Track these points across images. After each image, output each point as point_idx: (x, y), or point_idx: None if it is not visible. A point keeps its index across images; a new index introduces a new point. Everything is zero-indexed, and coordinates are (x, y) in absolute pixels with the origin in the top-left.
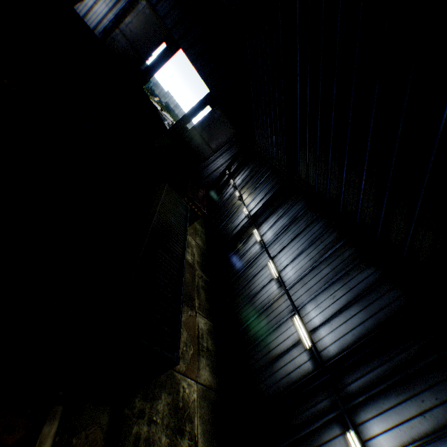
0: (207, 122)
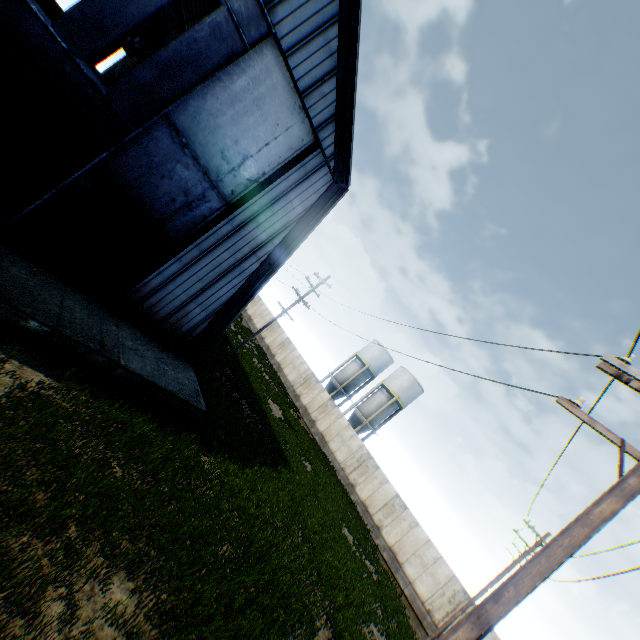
0: (123, 69)
